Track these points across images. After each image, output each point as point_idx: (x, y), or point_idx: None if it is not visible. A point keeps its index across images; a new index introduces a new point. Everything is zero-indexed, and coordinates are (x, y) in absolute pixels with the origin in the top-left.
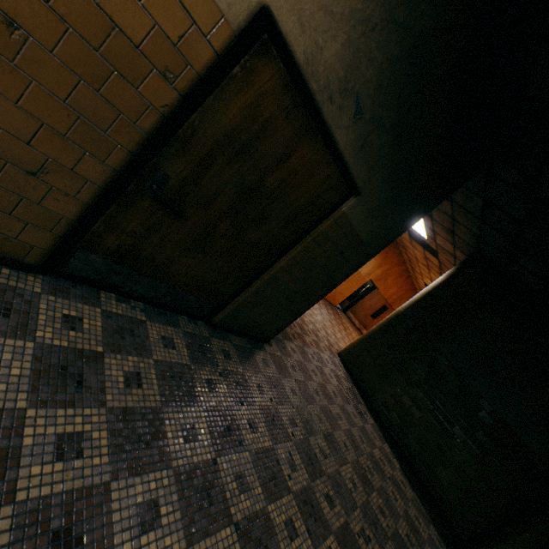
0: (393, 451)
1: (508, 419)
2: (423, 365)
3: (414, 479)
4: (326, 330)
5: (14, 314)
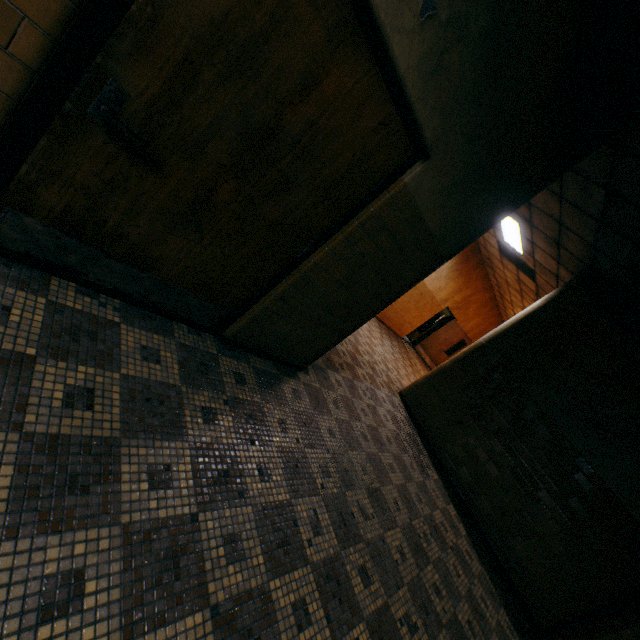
0: (459, 514)
1: (613, 486)
2: (505, 412)
3: (484, 549)
4: (386, 364)
5: None
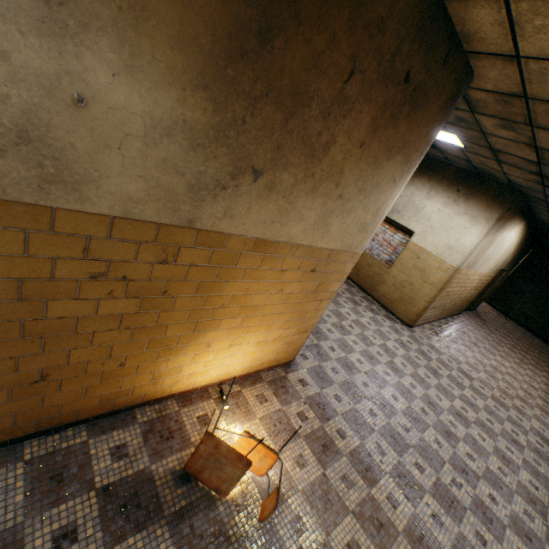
0: (525, 330)
1: None
2: (528, 294)
3: (537, 336)
4: None
5: (468, 320)
